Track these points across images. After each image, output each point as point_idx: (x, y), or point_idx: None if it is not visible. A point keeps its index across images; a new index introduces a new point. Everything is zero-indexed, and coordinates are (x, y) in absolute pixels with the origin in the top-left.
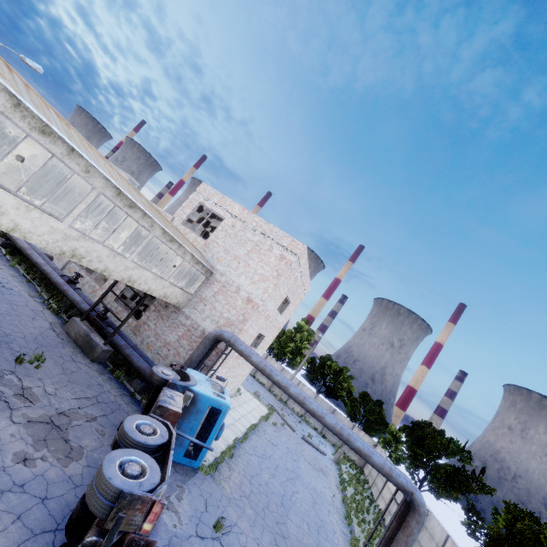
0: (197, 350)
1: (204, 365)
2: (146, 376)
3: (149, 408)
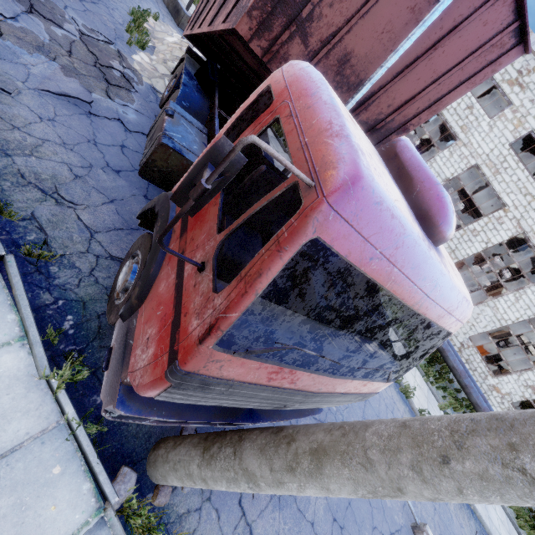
0: None
1: None
2: None
3: None
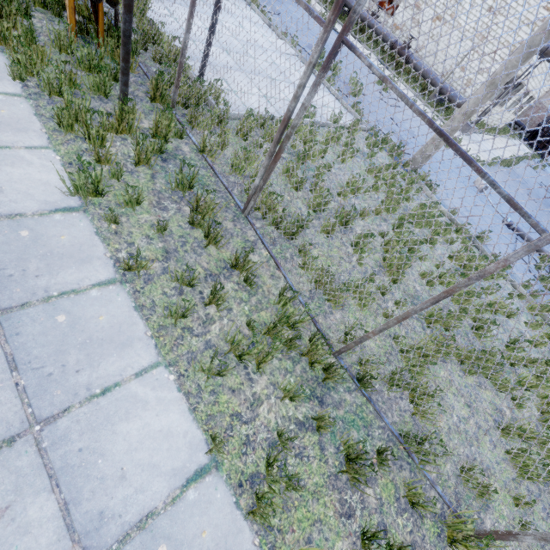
0: (548, 118)
1: (549, 123)
2: (522, 128)
3: (535, 135)
